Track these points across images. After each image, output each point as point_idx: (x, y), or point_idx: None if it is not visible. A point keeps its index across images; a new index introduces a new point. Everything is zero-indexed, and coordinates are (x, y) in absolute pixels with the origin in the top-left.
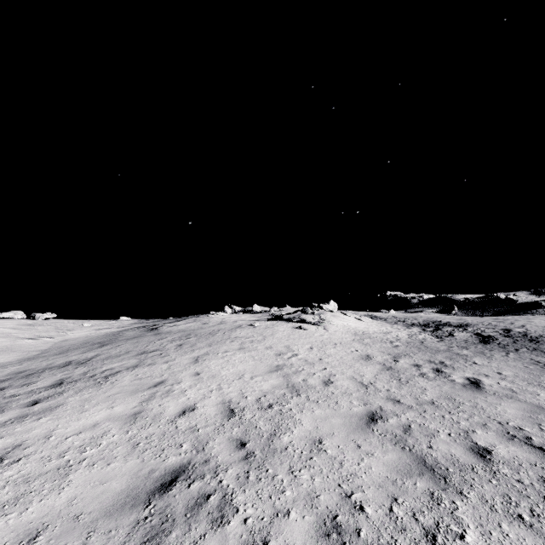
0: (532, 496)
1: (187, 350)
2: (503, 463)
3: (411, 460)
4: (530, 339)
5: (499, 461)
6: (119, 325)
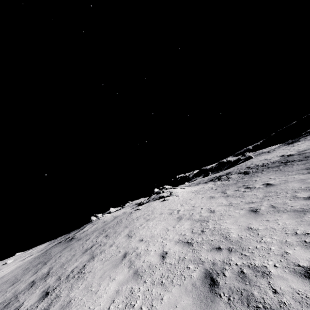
0: None
1: (115, 235)
2: None
3: (293, 213)
4: (261, 166)
5: None
6: (37, 250)
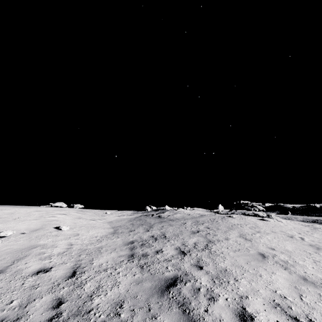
0: None
1: (221, 231)
2: None
3: None
4: None
5: None
6: (127, 214)
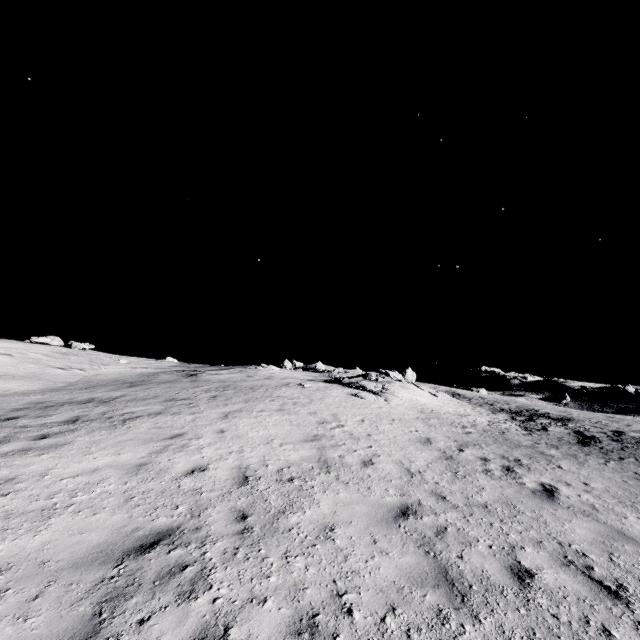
0: (564, 637)
1: (220, 403)
2: (544, 592)
3: (431, 568)
4: None
5: (539, 589)
6: (158, 366)
